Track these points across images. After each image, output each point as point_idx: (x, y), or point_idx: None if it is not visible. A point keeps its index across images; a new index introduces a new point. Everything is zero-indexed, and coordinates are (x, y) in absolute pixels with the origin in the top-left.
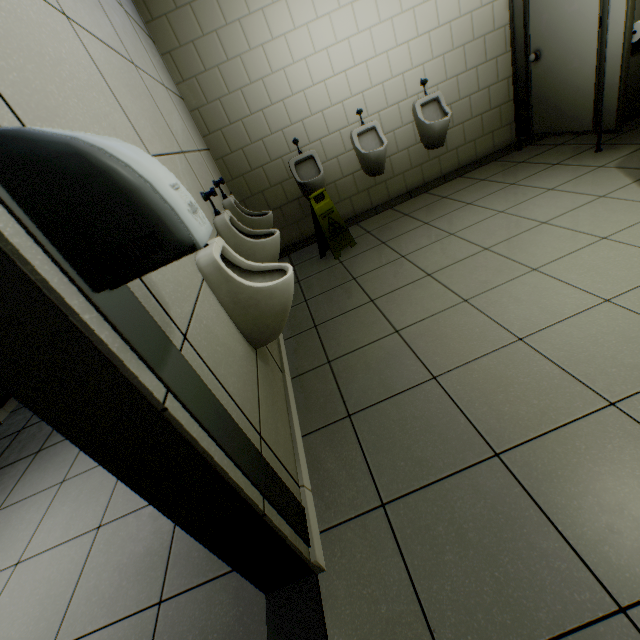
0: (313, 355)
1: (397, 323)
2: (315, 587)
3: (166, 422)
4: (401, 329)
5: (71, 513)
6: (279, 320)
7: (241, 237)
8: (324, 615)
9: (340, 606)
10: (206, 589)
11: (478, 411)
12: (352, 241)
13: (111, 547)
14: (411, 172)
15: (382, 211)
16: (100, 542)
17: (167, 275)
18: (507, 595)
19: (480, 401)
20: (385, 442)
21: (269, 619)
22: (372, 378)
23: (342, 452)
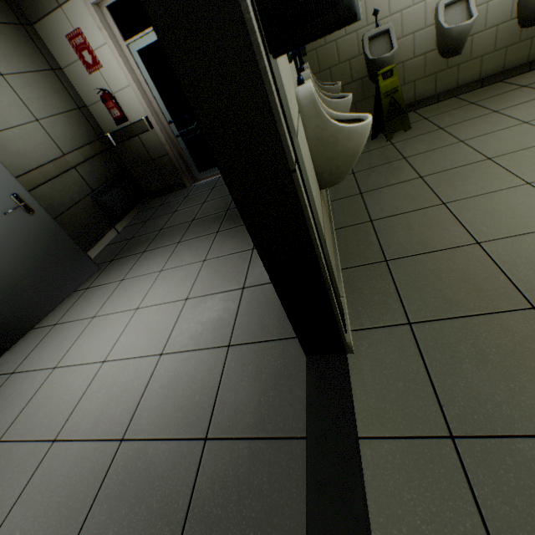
0: (356, 214)
1: (445, 197)
2: (345, 360)
3: (292, 183)
4: (448, 202)
5: (168, 289)
6: (347, 165)
7: (319, 94)
8: (350, 377)
9: (363, 375)
10: (261, 345)
11: (521, 273)
12: (407, 125)
13: (195, 311)
14: (491, 56)
15: (444, 99)
16: (188, 307)
17: (287, 86)
18: (519, 400)
19: (525, 266)
20: (418, 283)
21: (308, 369)
22: (412, 237)
23: (376, 284)
